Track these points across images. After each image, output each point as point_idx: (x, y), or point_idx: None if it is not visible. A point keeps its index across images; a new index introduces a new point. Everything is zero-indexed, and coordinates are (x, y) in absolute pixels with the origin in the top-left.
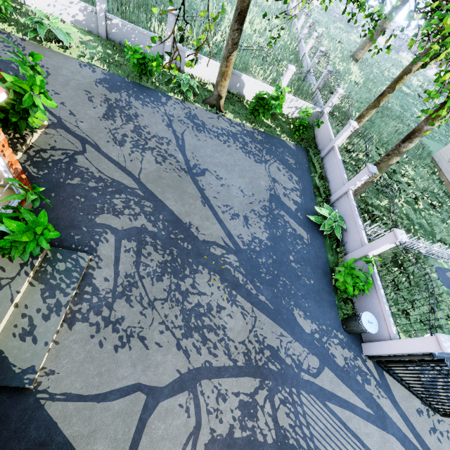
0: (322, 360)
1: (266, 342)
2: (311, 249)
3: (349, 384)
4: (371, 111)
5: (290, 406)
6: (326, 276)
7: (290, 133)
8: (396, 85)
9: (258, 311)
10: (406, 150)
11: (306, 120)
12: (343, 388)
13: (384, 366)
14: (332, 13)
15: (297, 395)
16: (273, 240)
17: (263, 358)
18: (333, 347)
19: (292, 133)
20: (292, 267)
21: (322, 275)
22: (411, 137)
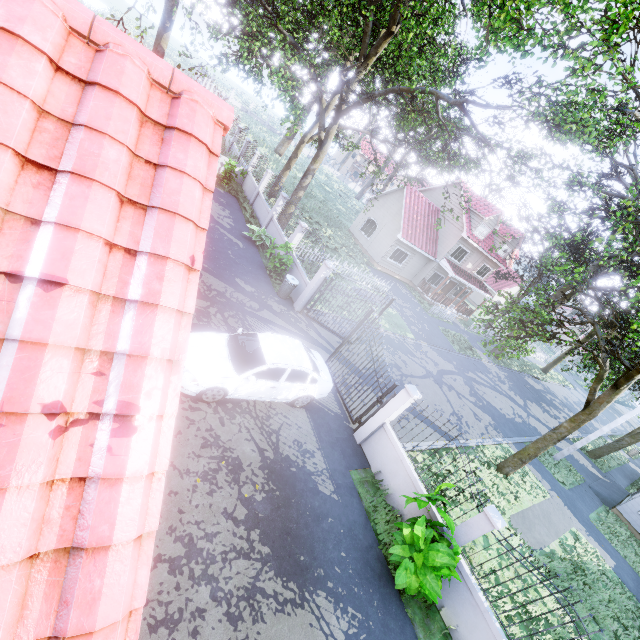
0: (262, 306)
1: (213, 287)
2: (247, 252)
3: (285, 321)
4: (286, 172)
5: (237, 319)
6: (262, 269)
7: (219, 184)
8: (298, 152)
9: (203, 271)
10: (306, 186)
11: (231, 169)
12: (280, 321)
13: (310, 316)
14: (254, 117)
15: (243, 316)
16: (211, 239)
17: (211, 294)
18: (271, 302)
19: (221, 181)
20: (231, 257)
21: (258, 267)
22: (306, 175)
